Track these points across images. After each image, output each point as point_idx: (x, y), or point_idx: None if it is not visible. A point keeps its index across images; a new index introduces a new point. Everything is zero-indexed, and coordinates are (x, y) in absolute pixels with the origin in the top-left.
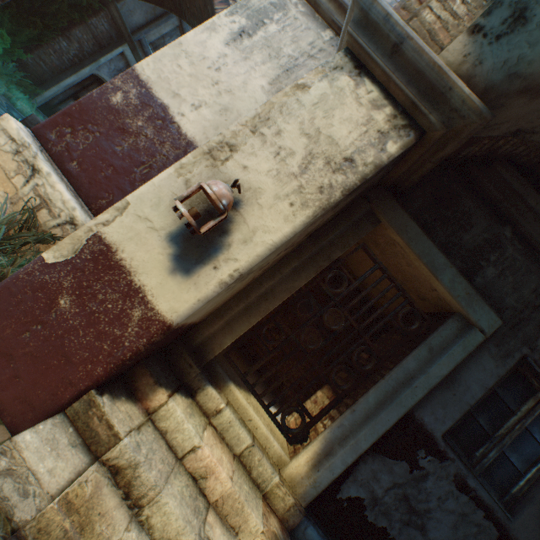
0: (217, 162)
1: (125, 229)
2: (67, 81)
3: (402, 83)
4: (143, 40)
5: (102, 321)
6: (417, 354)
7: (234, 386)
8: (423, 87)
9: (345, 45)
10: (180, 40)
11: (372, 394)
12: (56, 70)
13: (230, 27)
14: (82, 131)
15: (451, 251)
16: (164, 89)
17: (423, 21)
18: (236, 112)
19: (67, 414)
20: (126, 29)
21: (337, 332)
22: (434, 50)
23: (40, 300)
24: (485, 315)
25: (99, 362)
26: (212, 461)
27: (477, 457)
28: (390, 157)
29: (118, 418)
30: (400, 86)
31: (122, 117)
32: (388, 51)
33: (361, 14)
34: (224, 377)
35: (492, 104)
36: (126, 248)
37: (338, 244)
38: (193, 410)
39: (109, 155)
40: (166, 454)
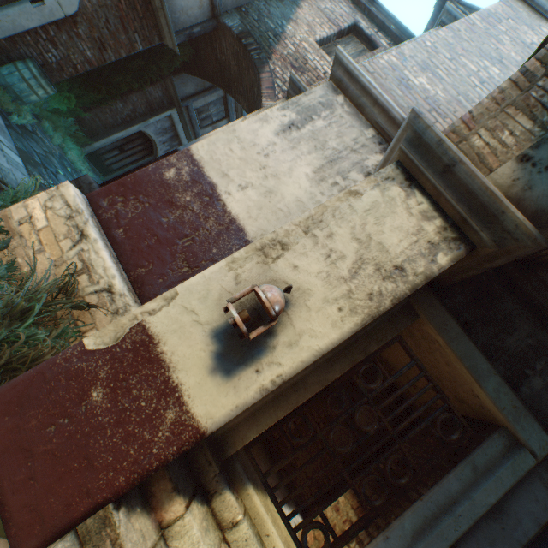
0: (268, 259)
1: (170, 319)
2: (117, 135)
3: (453, 200)
4: (189, 106)
5: (132, 421)
6: (459, 473)
7: (252, 489)
8: (475, 205)
9: (396, 158)
10: (234, 127)
11: (408, 518)
12: (109, 126)
13: (281, 119)
14: (133, 200)
15: (494, 355)
16: (215, 168)
17: (472, 145)
18: (280, 195)
19: (77, 532)
20: (177, 97)
21: (369, 434)
22: (483, 171)
23: (73, 390)
24: (535, 434)
25: (122, 469)
26: None
27: None
28: (440, 268)
29: (132, 540)
30: (450, 202)
31: (172, 191)
32: (439, 170)
33: (414, 135)
34: (243, 477)
35: (541, 224)
36: (168, 340)
37: (375, 336)
38: (208, 522)
39: (154, 225)
40: None
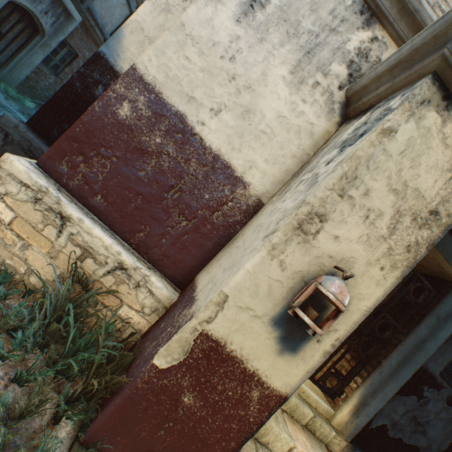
0: (308, 236)
1: (228, 321)
2: None
3: None
4: None
5: (226, 407)
6: (427, 323)
7: None
8: None
9: (433, 67)
10: (180, 18)
11: (394, 358)
12: None
13: None
14: (95, 157)
15: None
16: (176, 91)
17: None
18: (259, 113)
19: None
20: None
21: None
22: None
23: (165, 402)
24: None
25: (230, 438)
26: None
27: None
28: None
29: None
30: None
31: (136, 134)
32: None
33: None
34: None
35: None
36: (233, 340)
37: None
38: None
39: (133, 182)
40: None
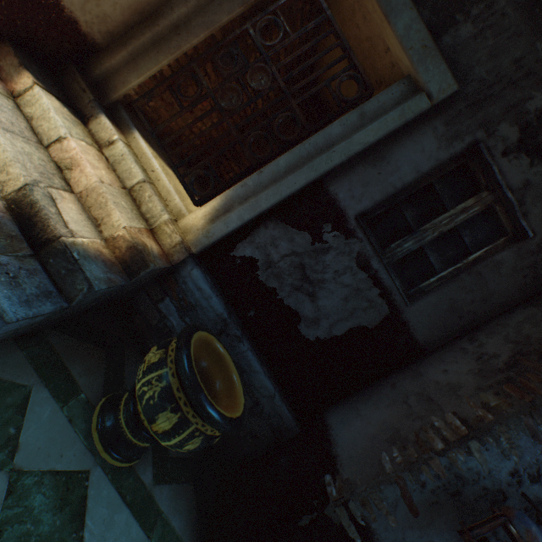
0: None
1: None
2: None
3: None
4: None
5: None
6: (345, 120)
7: (138, 134)
8: None
9: None
10: None
11: (284, 158)
12: None
13: None
14: None
15: None
16: None
17: None
18: None
19: None
20: None
21: (261, 94)
22: None
23: None
24: (439, 77)
25: None
26: (78, 155)
27: (392, 249)
28: None
29: None
30: None
31: None
32: None
33: None
34: (129, 124)
35: None
36: None
37: None
38: (77, 126)
39: None
40: (23, 128)
